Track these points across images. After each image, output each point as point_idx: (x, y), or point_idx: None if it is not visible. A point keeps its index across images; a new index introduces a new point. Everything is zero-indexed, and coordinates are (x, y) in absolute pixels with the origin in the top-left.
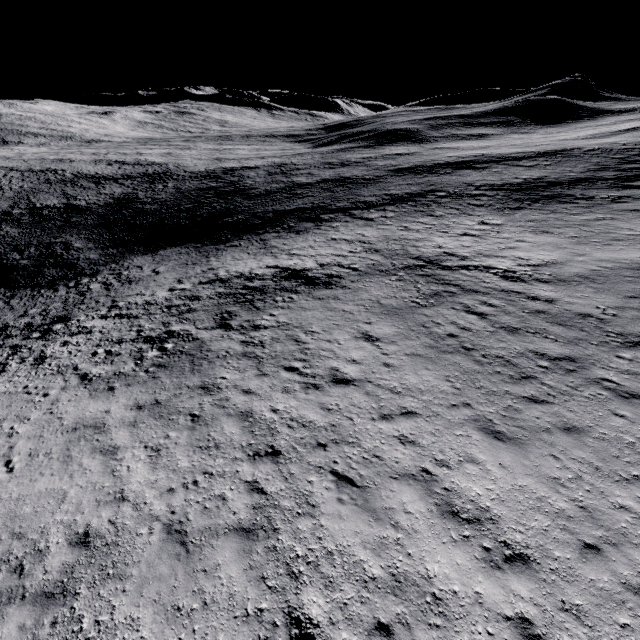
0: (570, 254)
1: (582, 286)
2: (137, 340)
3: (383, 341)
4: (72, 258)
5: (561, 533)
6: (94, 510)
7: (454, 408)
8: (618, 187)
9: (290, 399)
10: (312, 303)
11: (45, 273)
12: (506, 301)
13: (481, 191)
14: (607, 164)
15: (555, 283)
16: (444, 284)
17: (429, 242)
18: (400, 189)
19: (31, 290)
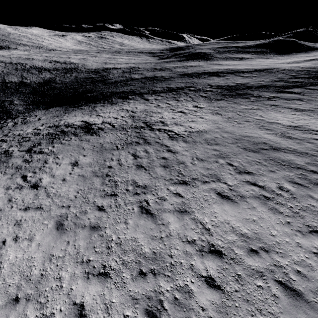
0: (215, 127)
1: (200, 146)
2: None
3: (78, 166)
4: (10, 109)
5: (14, 288)
6: None
7: (61, 208)
8: (278, 91)
9: (3, 193)
10: (75, 142)
11: None
12: (156, 150)
13: (211, 88)
14: (284, 78)
15: (189, 143)
16: (140, 138)
17: (160, 114)
18: (176, 85)
19: None
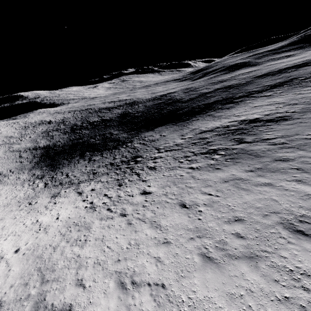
0: None
1: None
2: (197, 154)
3: None
4: (116, 137)
5: None
6: (305, 201)
7: None
8: None
9: None
10: (288, 126)
11: (109, 144)
12: None
13: None
14: None
15: None
16: None
17: None
18: (270, 82)
19: (108, 151)
